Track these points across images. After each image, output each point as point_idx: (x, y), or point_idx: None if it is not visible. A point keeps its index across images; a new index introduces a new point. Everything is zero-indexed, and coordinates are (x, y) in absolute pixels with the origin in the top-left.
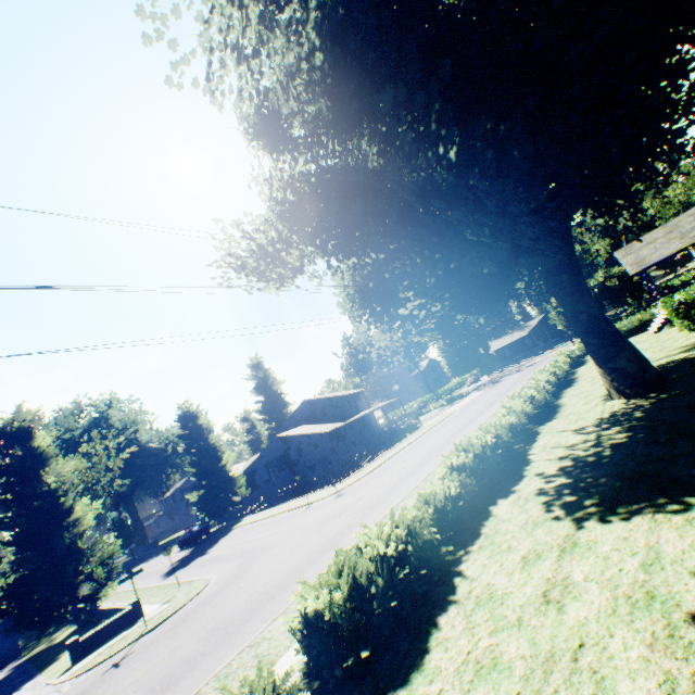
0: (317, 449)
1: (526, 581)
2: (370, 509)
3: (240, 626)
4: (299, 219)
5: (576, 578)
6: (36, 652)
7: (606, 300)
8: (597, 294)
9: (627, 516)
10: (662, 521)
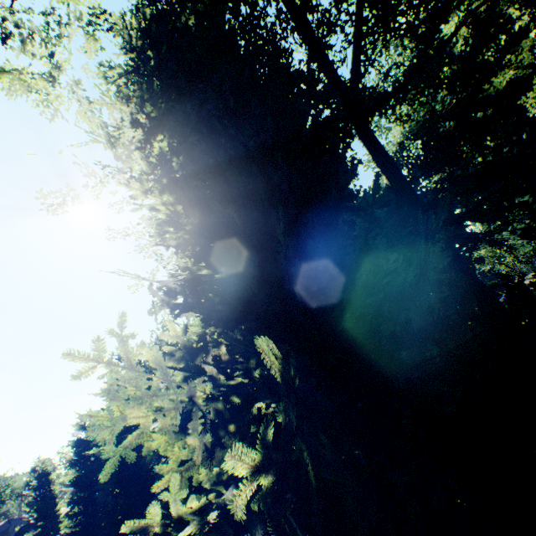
0: None
1: None
2: None
3: None
4: None
5: None
6: None
7: None
8: None
9: None
10: None
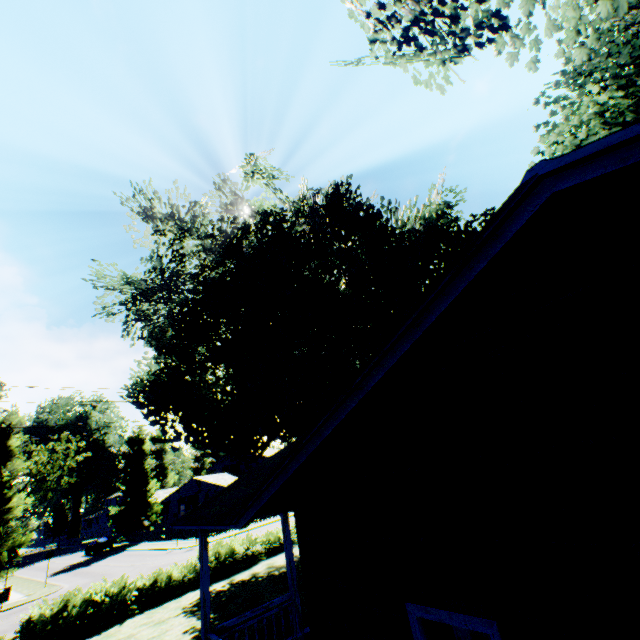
0: None
1: (127, 632)
2: None
3: None
4: None
5: (136, 635)
6: None
7: None
8: None
9: (192, 615)
10: (190, 621)
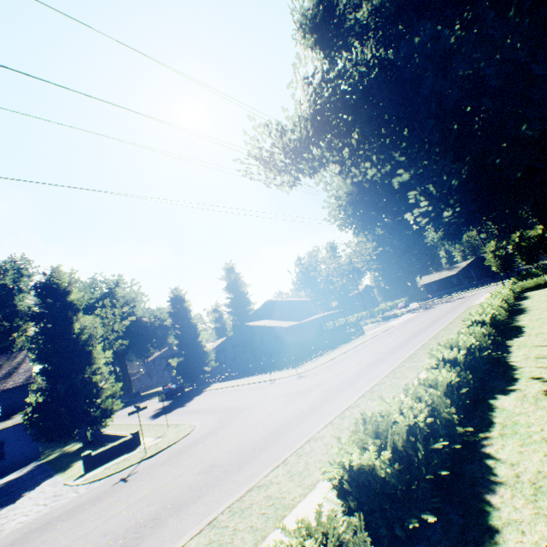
0: (276, 339)
1: None
2: (341, 390)
3: (238, 467)
4: (322, 124)
5: None
6: (52, 457)
7: (542, 249)
8: (534, 244)
9: None
10: None
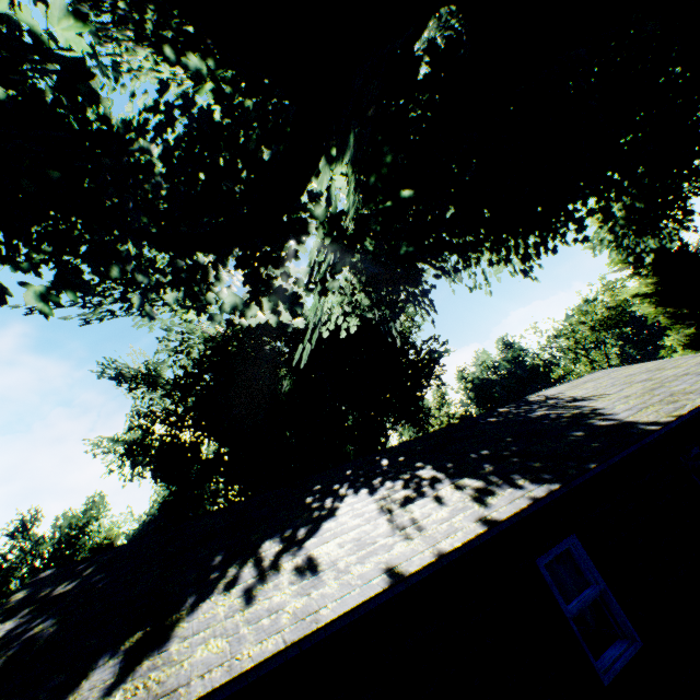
0: None
1: None
2: None
3: None
4: None
5: None
6: None
7: None
8: None
9: None
10: None
